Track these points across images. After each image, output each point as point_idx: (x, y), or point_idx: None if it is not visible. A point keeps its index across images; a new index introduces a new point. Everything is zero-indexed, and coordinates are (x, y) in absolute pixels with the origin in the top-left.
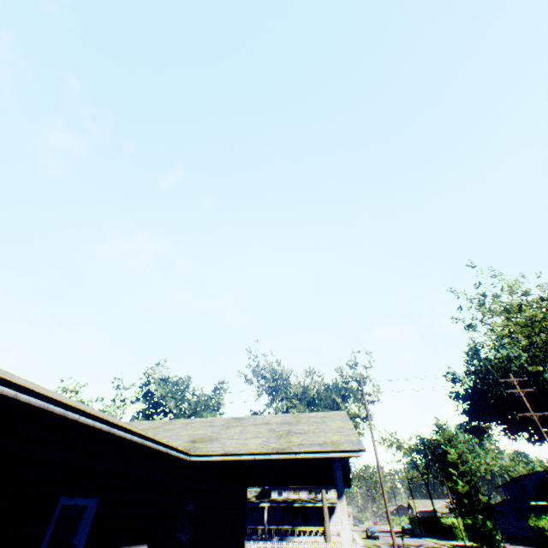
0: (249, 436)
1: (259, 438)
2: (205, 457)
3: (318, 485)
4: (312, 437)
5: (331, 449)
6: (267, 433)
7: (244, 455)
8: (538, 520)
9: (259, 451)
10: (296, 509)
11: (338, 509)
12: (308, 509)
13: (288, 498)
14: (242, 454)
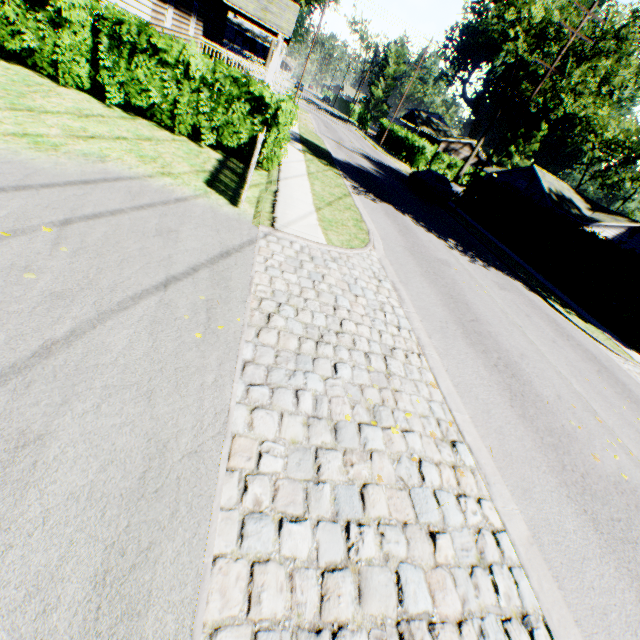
0: (248, 1)
1: (253, 7)
2: (232, 6)
3: (271, 36)
4: (275, 20)
5: (280, 32)
6: (256, 4)
7: (248, 14)
8: (384, 122)
9: (254, 16)
10: (247, 40)
11: (275, 51)
12: (257, 45)
13: (243, 27)
14: (247, 14)
